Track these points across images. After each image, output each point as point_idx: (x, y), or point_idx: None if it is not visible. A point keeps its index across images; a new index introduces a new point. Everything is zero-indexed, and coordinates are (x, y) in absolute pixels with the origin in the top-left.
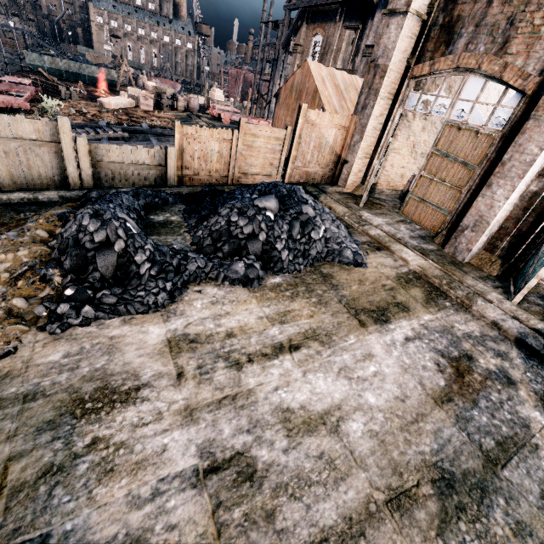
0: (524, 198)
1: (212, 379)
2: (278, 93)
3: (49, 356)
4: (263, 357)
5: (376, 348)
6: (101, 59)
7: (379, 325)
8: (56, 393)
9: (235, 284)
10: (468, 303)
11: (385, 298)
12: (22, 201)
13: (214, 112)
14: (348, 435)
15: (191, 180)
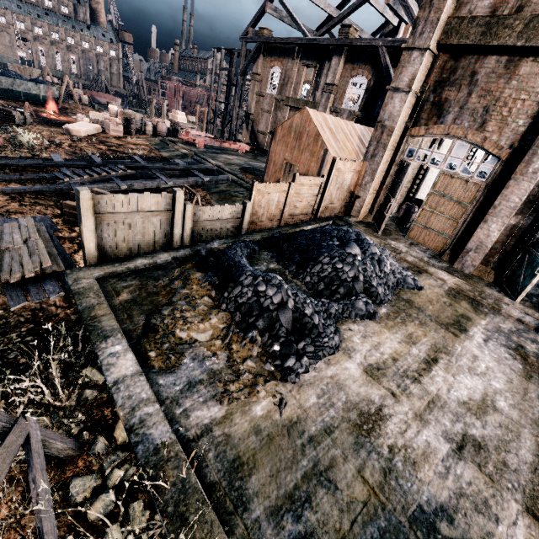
0: (507, 228)
1: (412, 393)
2: (274, 130)
3: (309, 400)
4: (424, 371)
5: (475, 351)
6: (28, 71)
7: (464, 334)
8: (340, 424)
9: (364, 319)
10: (498, 308)
11: (452, 313)
12: (144, 266)
13: (189, 138)
14: (503, 410)
15: (255, 226)
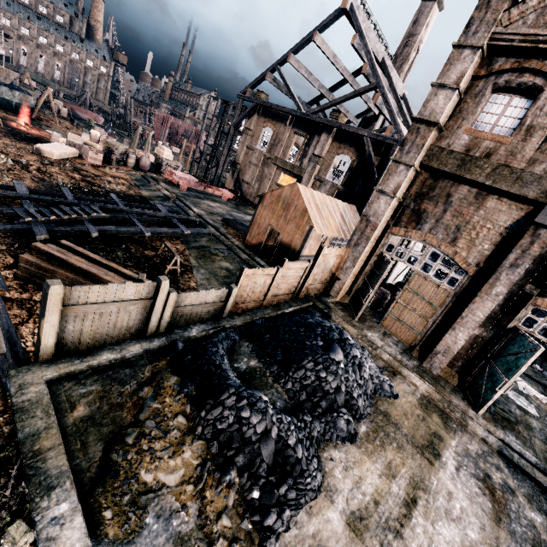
0: (471, 337)
1: None
2: (262, 195)
3: None
4: (405, 518)
5: (449, 485)
6: (4, 73)
7: (438, 461)
8: None
9: (345, 442)
10: (465, 424)
11: (426, 430)
12: (109, 362)
13: (173, 179)
14: None
15: (237, 307)
